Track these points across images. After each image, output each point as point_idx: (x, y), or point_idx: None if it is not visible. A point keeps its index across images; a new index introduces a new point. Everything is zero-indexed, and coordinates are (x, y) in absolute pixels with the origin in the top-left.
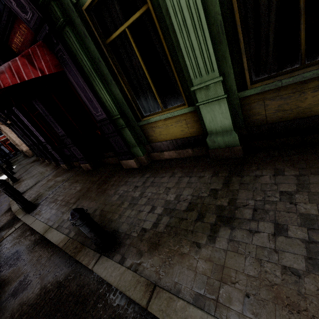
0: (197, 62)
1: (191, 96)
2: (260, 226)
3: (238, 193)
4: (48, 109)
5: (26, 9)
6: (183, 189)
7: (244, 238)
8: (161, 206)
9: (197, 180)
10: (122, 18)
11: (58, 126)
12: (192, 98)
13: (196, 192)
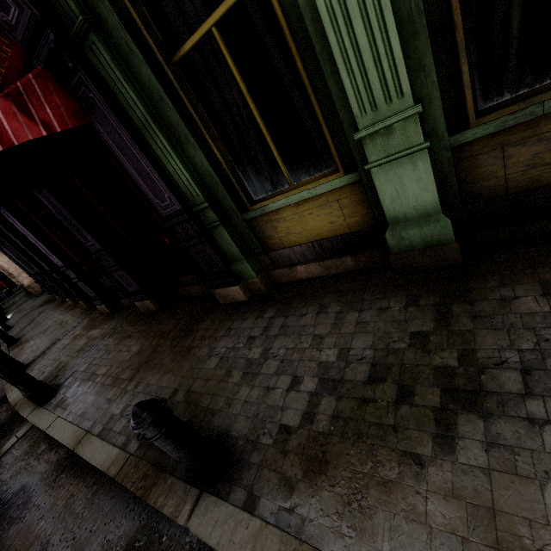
0: (367, 79)
1: (350, 154)
2: (550, 407)
3: (475, 337)
4: (64, 203)
5: (6, 2)
6: (350, 337)
7: (522, 438)
8: (312, 374)
9: (376, 317)
10: (203, 9)
11: (87, 234)
12: (351, 158)
13: (380, 342)
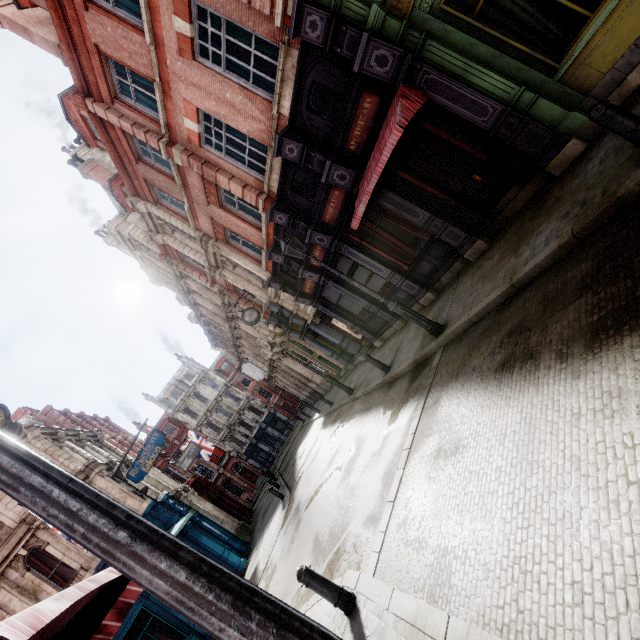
0: None
1: None
2: None
3: None
4: (399, 196)
5: (387, 60)
6: None
7: None
8: None
9: None
10: None
11: (418, 210)
12: None
13: None
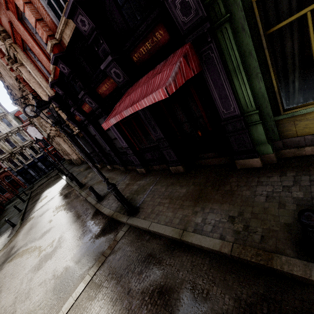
0: None
1: None
2: None
3: None
4: (151, 113)
5: (190, 11)
6: None
7: None
8: None
9: None
10: (295, 3)
11: (158, 129)
12: None
13: None
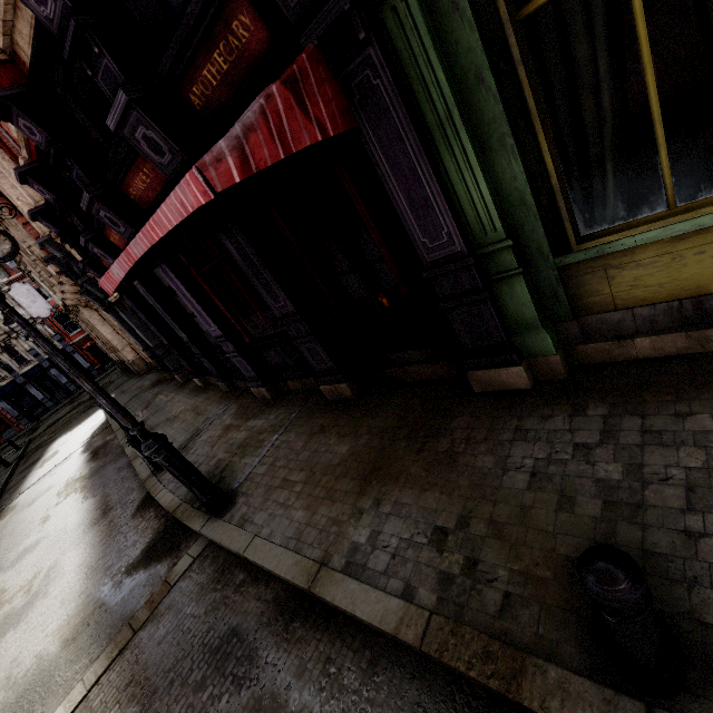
0: None
1: None
2: None
3: None
4: (258, 250)
5: None
6: None
7: None
8: None
9: None
10: None
11: (280, 292)
12: None
13: None
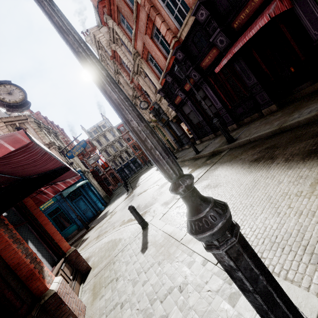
0: None
1: None
2: None
3: None
4: (246, 64)
5: None
6: None
7: None
8: None
9: None
10: None
11: (252, 76)
12: None
13: None
